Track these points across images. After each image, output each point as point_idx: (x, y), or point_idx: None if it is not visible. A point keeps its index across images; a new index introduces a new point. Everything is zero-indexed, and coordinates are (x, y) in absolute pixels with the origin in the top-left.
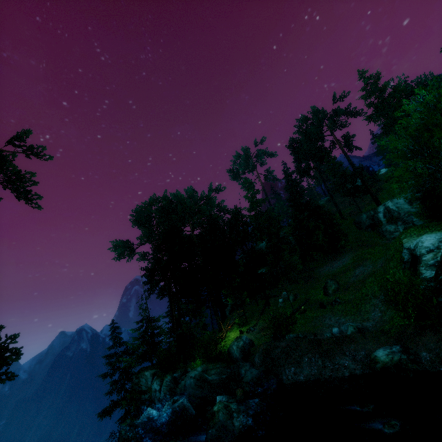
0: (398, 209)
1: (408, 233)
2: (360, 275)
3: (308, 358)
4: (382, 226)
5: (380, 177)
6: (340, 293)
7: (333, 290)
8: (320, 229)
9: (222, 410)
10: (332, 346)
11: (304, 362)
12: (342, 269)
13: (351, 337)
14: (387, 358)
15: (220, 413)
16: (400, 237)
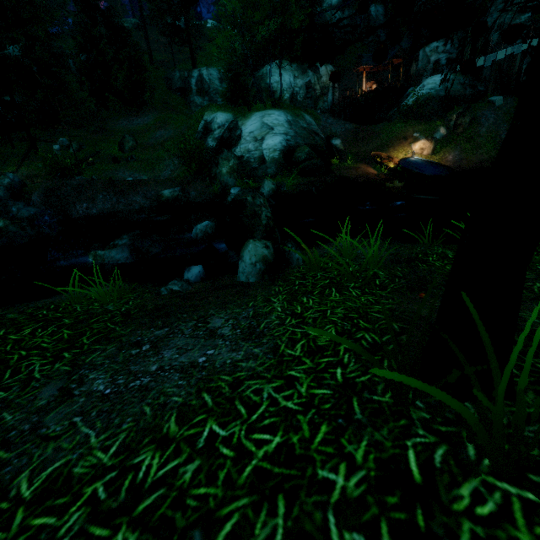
0: (210, 82)
1: (210, 107)
2: (161, 138)
3: (103, 195)
4: (192, 95)
5: (206, 31)
6: (138, 151)
7: (131, 147)
8: (123, 68)
9: (10, 224)
10: (128, 187)
11: (98, 199)
12: (143, 129)
13: (146, 181)
14: (170, 194)
15: (9, 226)
16: (204, 109)
